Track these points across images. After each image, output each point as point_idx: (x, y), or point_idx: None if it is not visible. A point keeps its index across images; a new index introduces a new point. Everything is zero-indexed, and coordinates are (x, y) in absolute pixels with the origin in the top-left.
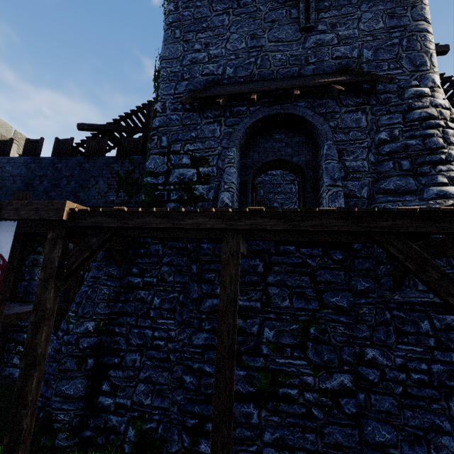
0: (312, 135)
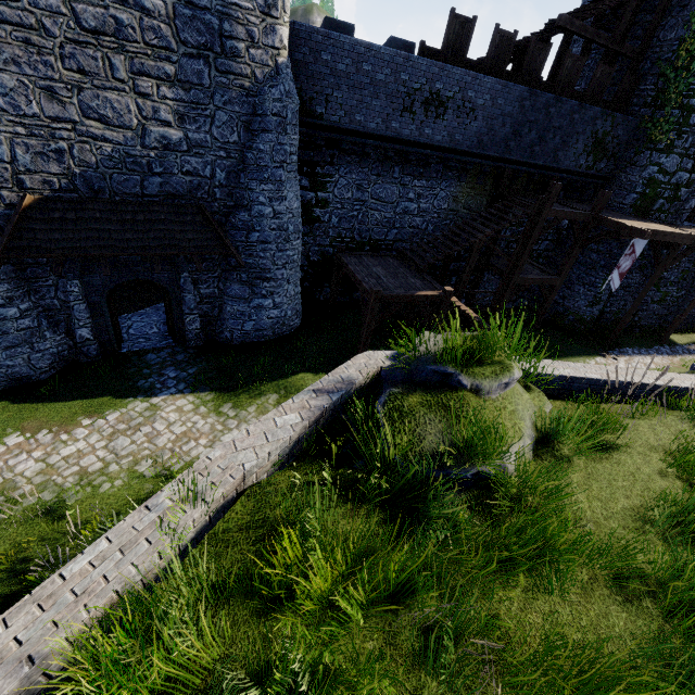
0: None
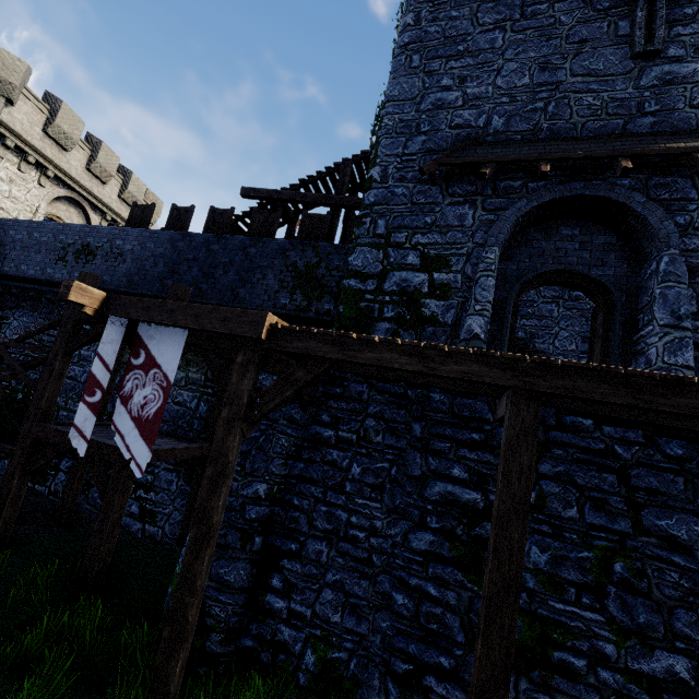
0: (634, 235)
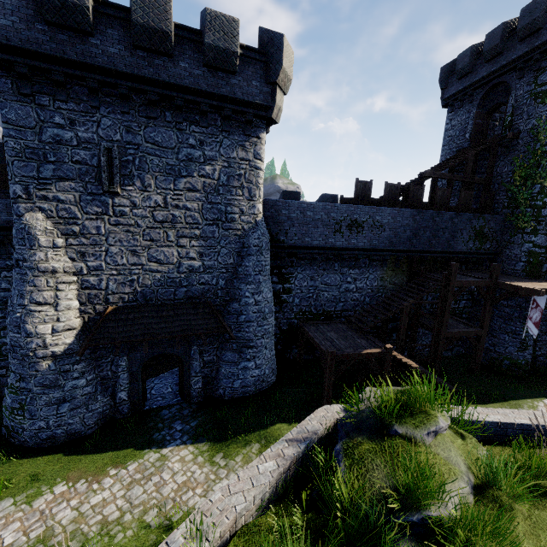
0: None
